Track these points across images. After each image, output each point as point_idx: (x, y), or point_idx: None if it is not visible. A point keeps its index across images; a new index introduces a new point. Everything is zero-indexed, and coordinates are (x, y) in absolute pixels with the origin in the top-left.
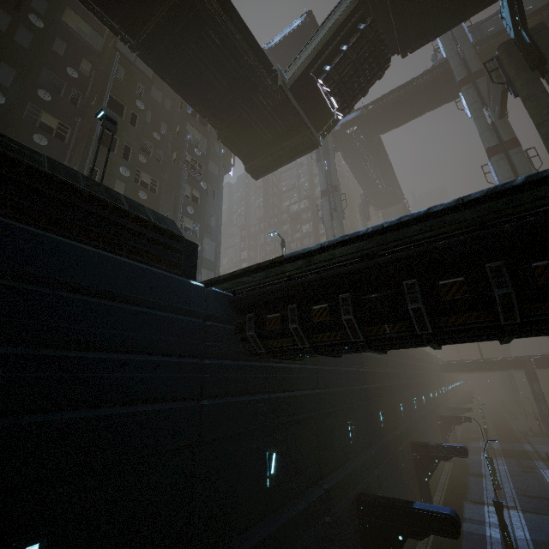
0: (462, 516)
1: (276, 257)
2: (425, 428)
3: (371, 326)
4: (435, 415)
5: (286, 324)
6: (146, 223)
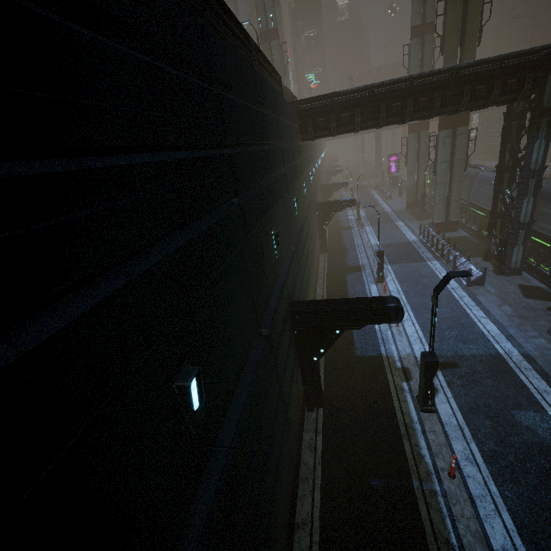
0: (338, 216)
1: (335, 92)
2: (321, 179)
3: (364, 123)
4: (322, 172)
5: (328, 124)
6: (275, 72)
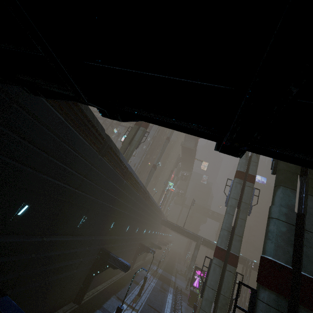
0: (102, 305)
1: None
2: (124, 245)
3: None
4: (139, 242)
5: None
6: None
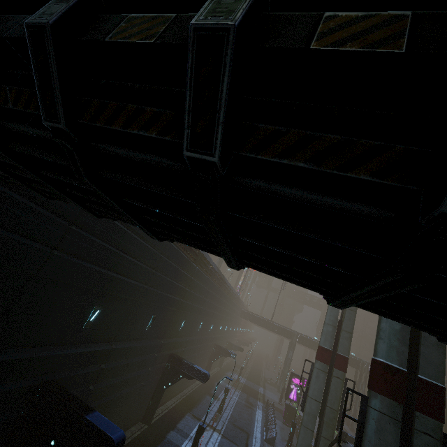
0: (176, 425)
1: None
2: (196, 348)
3: None
4: (214, 343)
5: None
6: None
